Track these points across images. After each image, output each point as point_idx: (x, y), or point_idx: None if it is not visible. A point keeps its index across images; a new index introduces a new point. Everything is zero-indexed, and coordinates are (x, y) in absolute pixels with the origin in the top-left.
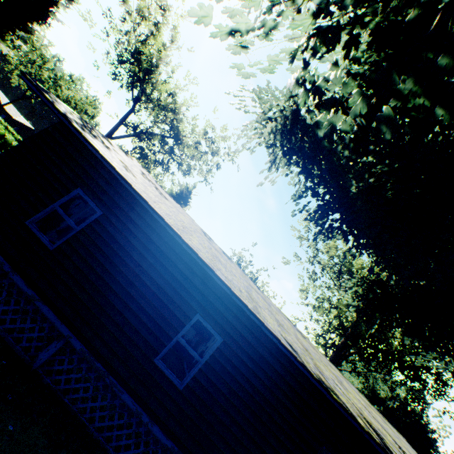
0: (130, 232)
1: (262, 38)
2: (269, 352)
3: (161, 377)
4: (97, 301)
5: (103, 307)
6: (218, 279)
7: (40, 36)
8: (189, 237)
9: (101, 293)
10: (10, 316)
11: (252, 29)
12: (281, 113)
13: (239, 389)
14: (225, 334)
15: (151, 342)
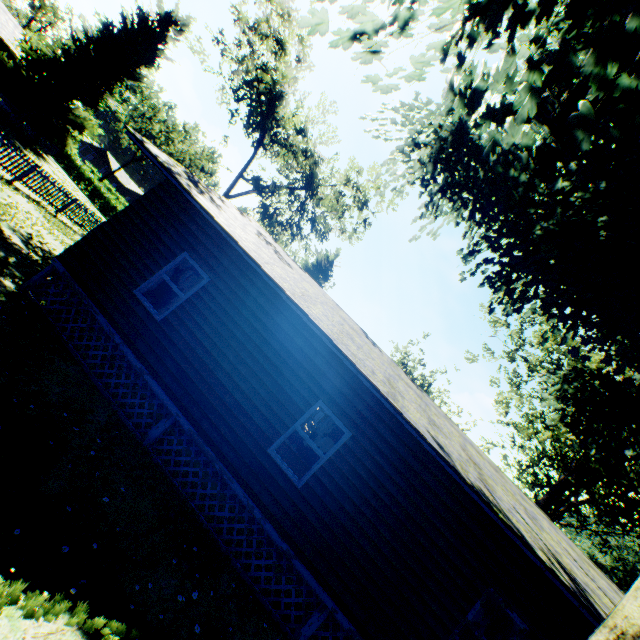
0: (240, 301)
1: (397, 36)
2: (413, 456)
3: (276, 471)
4: (205, 378)
5: (211, 386)
6: (339, 354)
7: (148, 82)
8: (307, 305)
9: (210, 370)
10: (121, 390)
11: (380, 27)
12: (436, 134)
13: (372, 497)
14: (354, 427)
15: (264, 429)
